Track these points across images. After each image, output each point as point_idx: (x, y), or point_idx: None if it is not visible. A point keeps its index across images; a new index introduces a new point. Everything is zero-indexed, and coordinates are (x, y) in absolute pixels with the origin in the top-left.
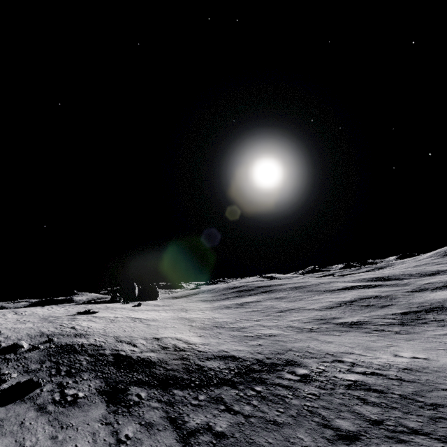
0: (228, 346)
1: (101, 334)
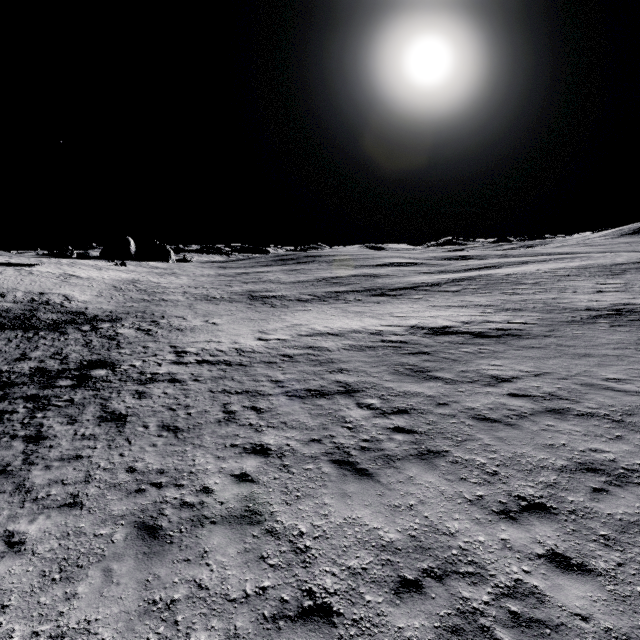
0: (100, 305)
1: None
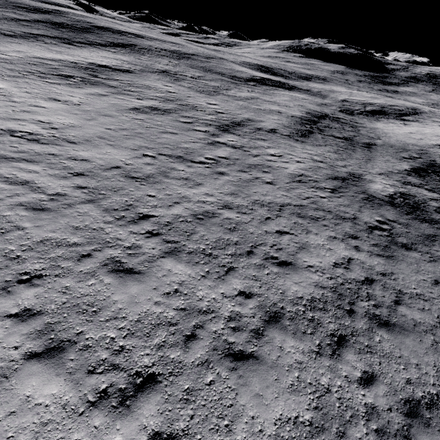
0: None
1: None
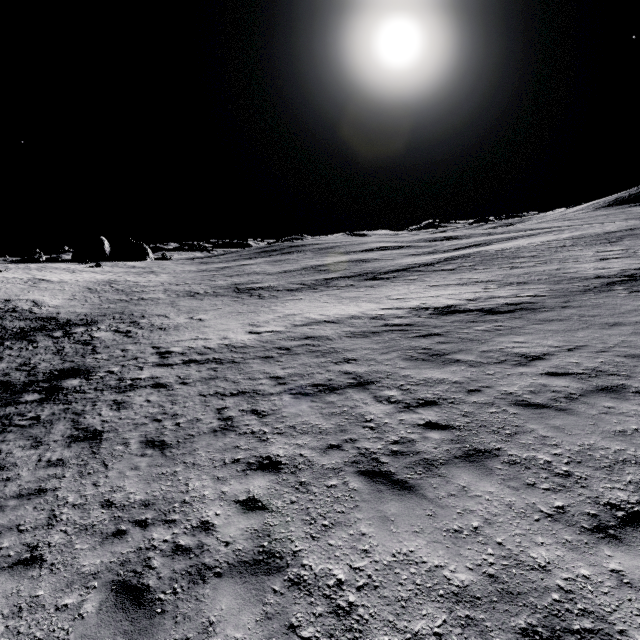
0: (73, 309)
1: None
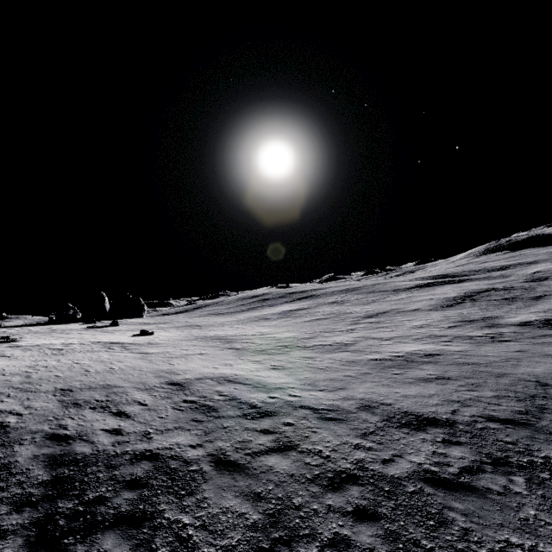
0: (369, 388)
1: (14, 387)
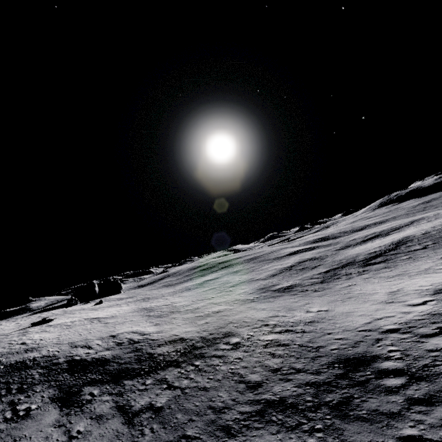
0: (179, 330)
1: (55, 343)
